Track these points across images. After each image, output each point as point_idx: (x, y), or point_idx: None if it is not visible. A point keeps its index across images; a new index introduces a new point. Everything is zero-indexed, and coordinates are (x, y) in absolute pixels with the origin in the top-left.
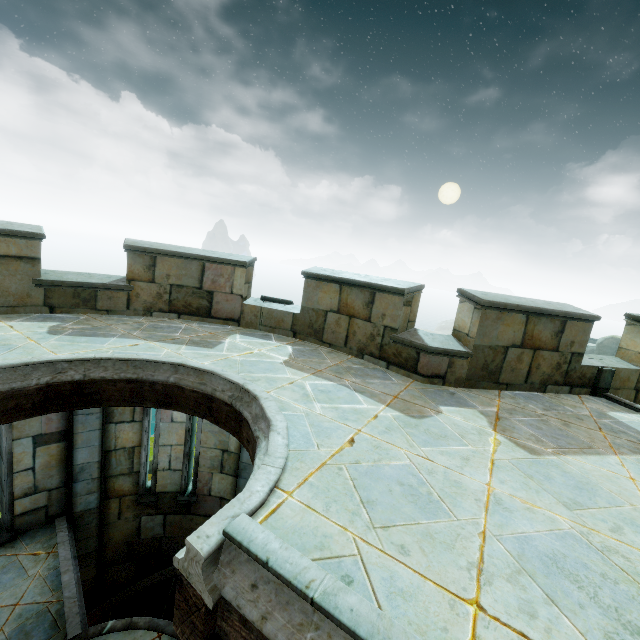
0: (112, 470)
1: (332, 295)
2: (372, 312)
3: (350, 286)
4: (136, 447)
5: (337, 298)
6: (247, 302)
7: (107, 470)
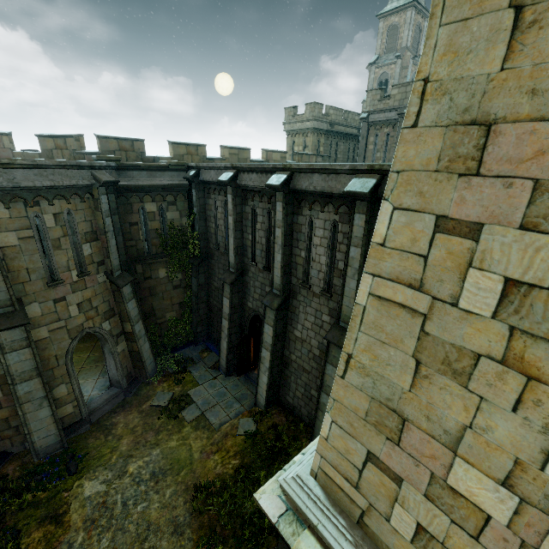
0: None
1: (51, 142)
2: (67, 146)
3: (57, 138)
4: None
5: (54, 143)
6: (15, 152)
7: None
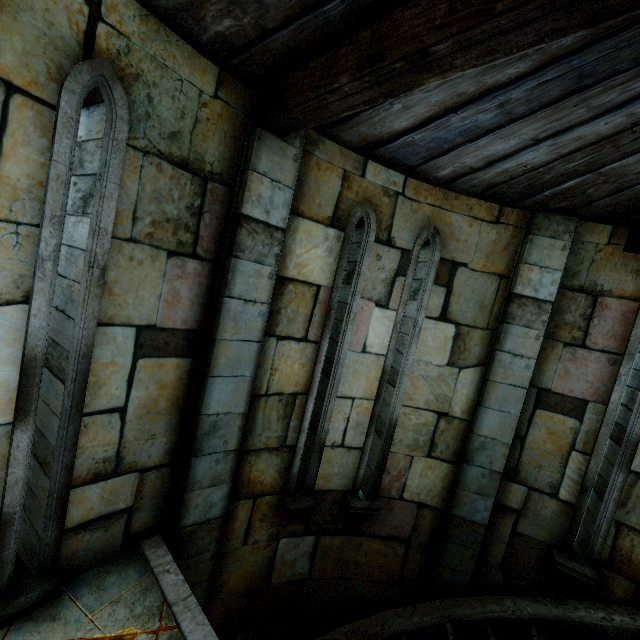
0: (253, 438)
1: None
2: None
3: None
4: (298, 395)
5: None
6: None
7: (245, 437)
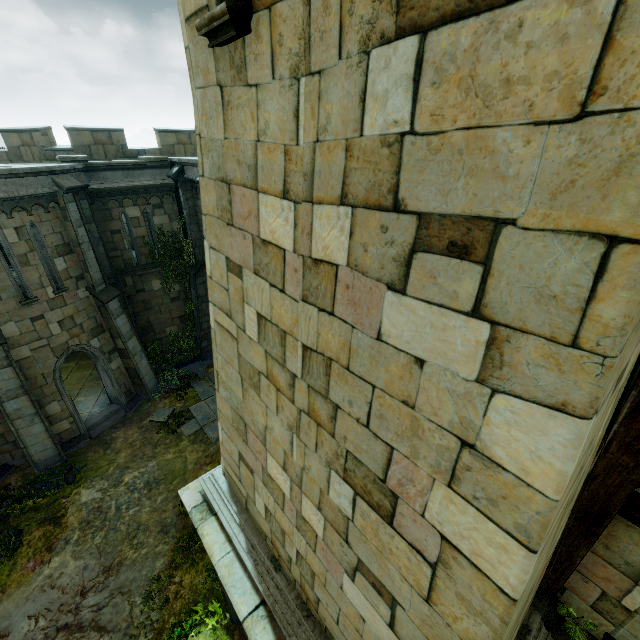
0: None
1: (17, 138)
2: (35, 142)
3: (22, 132)
4: None
5: (20, 139)
6: None
7: None
